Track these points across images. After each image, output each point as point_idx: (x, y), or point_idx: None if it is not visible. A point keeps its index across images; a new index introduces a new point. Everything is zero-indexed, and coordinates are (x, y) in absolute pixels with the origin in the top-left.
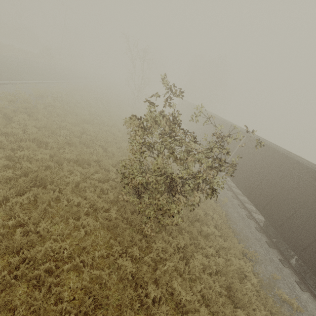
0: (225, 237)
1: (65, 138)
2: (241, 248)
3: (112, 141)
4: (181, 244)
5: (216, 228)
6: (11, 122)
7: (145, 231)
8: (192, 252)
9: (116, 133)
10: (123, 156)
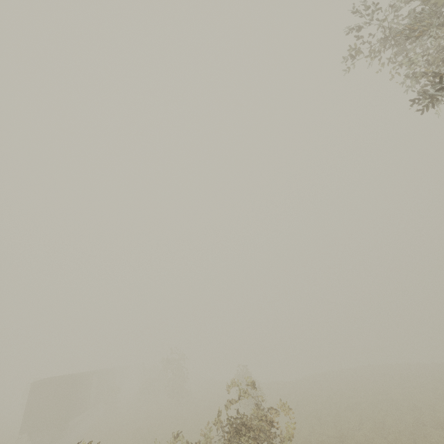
0: None
1: None
2: None
3: None
4: None
5: None
6: None
7: None
8: None
9: None
10: None
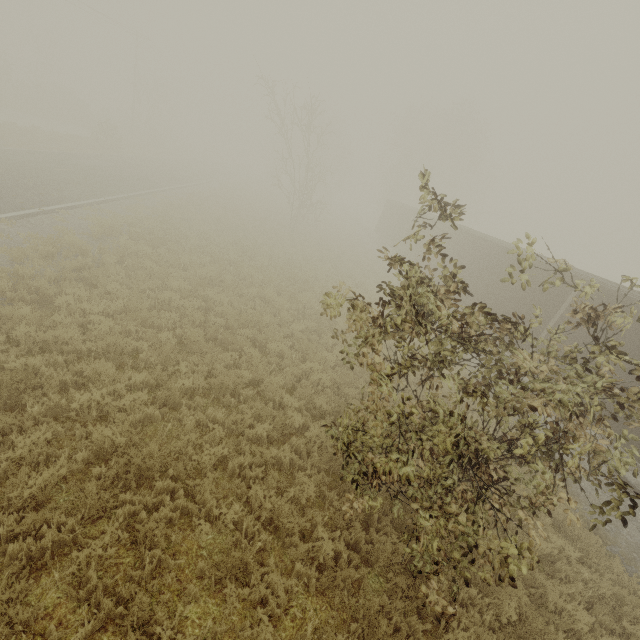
0: (593, 561)
1: (172, 330)
2: (639, 588)
3: (272, 322)
4: (509, 612)
5: (553, 527)
6: (52, 307)
7: (430, 609)
8: (543, 637)
9: (276, 300)
10: (306, 362)
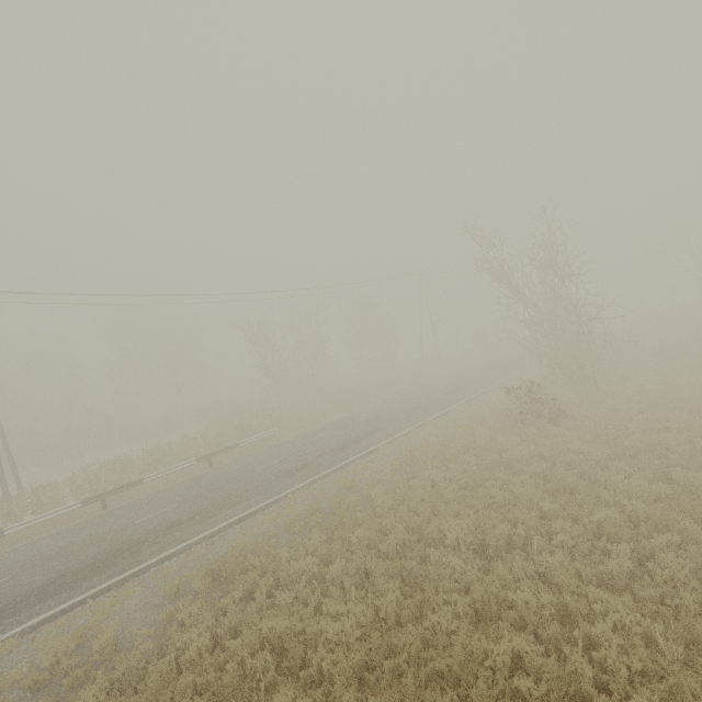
0: None
1: None
2: None
3: None
4: None
5: None
6: None
7: None
8: None
9: None
10: None
